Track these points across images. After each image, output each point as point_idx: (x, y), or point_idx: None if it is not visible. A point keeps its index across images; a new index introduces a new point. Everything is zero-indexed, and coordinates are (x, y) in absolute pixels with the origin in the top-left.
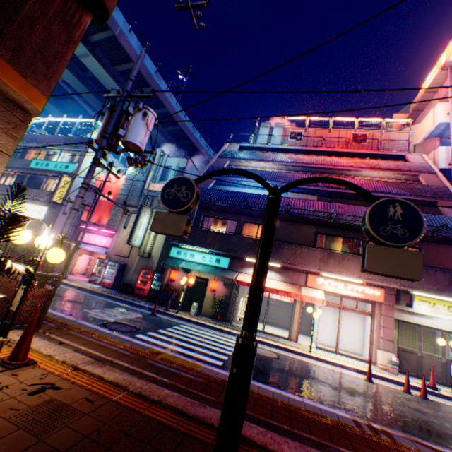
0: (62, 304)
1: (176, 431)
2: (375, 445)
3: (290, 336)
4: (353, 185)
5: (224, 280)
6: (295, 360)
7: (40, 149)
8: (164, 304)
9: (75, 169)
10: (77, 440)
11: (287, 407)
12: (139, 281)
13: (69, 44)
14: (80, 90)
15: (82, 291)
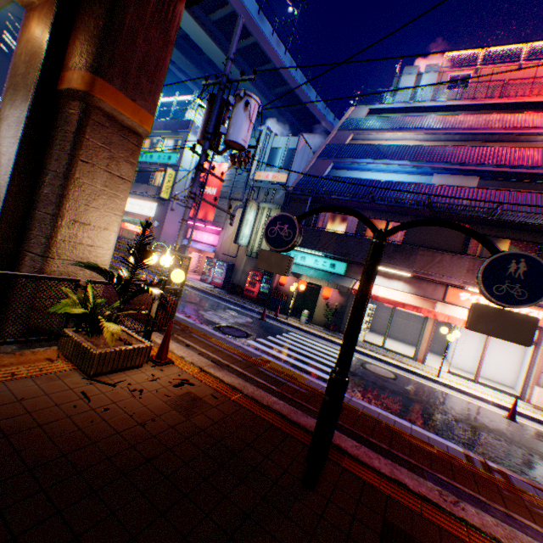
0: (181, 305)
1: (280, 431)
2: (481, 481)
3: (415, 356)
4: (472, 232)
5: (339, 288)
6: (416, 384)
7: None
8: (273, 308)
9: (178, 160)
10: (210, 423)
11: (390, 430)
12: (247, 283)
13: (167, 47)
14: (173, 55)
15: (195, 291)
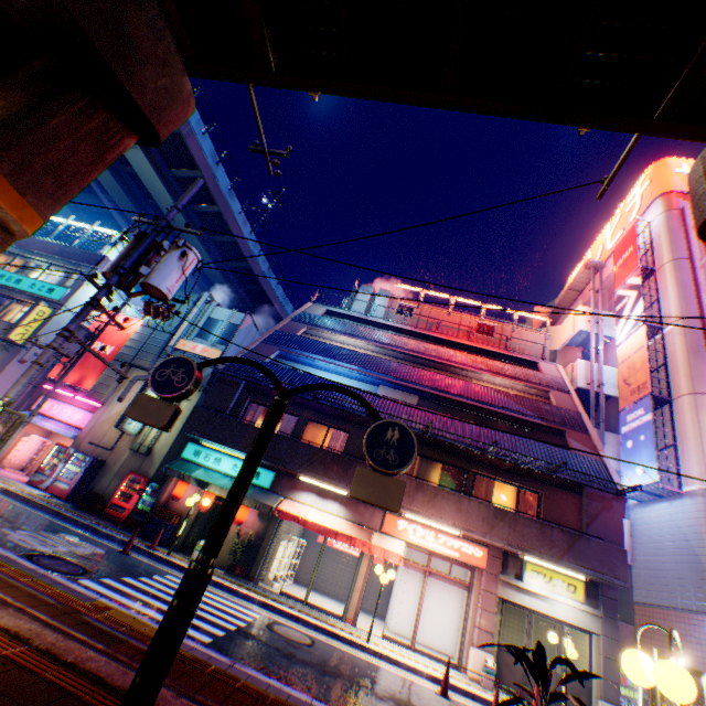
0: None
1: (83, 702)
2: None
3: (346, 613)
4: (363, 400)
5: (260, 506)
6: (339, 651)
7: (15, 255)
8: (151, 536)
9: (65, 296)
10: None
11: (280, 705)
12: (119, 492)
13: (98, 164)
14: (110, 185)
15: (9, 497)
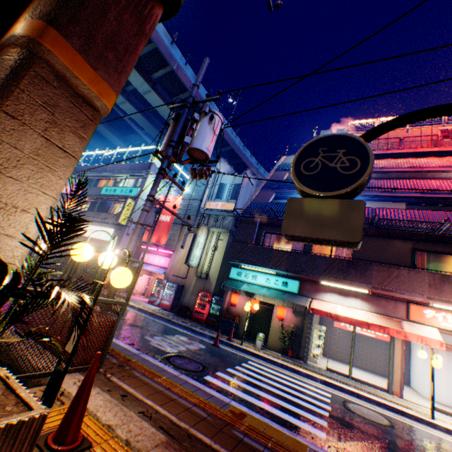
0: (124, 329)
1: None
2: None
3: (390, 387)
4: None
5: (295, 307)
6: (418, 432)
7: (109, 177)
8: (224, 331)
9: (138, 192)
10: None
11: None
12: (197, 304)
13: (140, 36)
14: (143, 123)
15: (142, 313)
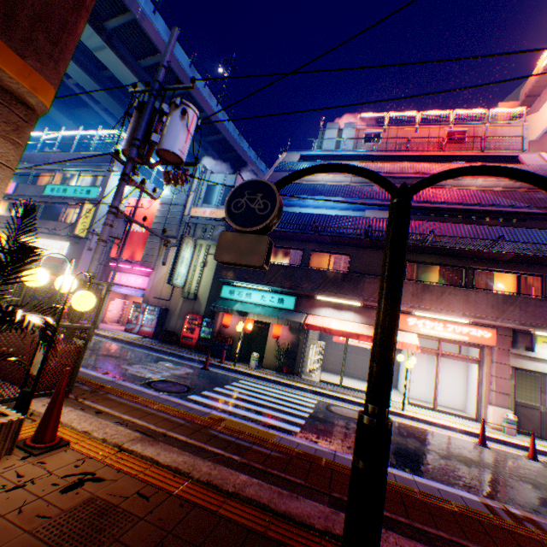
0: (95, 360)
1: (266, 540)
2: (524, 541)
3: None
4: (532, 175)
5: (290, 324)
6: None
7: (55, 171)
8: (217, 355)
9: (99, 194)
10: None
11: (397, 490)
12: (185, 328)
13: (79, 10)
14: (98, 94)
15: (117, 342)
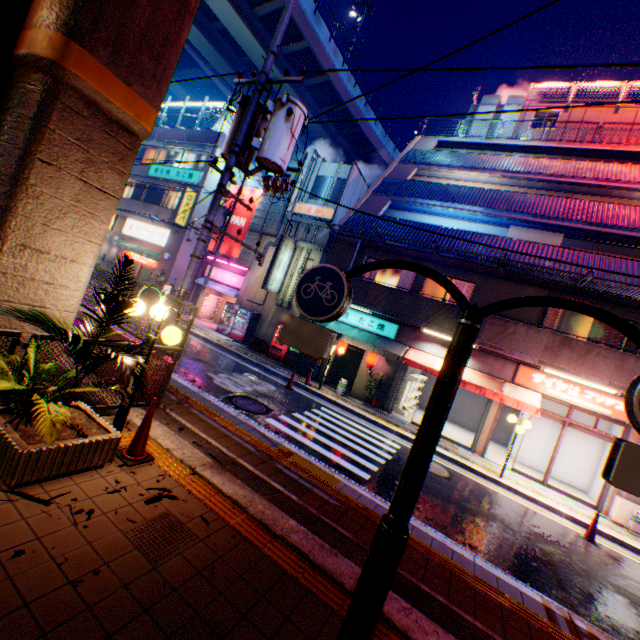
0: (185, 364)
1: (297, 584)
2: None
3: (474, 447)
4: (625, 325)
5: (387, 355)
6: (475, 486)
7: (159, 149)
8: (303, 373)
9: (201, 179)
10: (189, 575)
11: (448, 568)
12: (274, 338)
13: (183, 17)
14: (207, 53)
15: (208, 344)
